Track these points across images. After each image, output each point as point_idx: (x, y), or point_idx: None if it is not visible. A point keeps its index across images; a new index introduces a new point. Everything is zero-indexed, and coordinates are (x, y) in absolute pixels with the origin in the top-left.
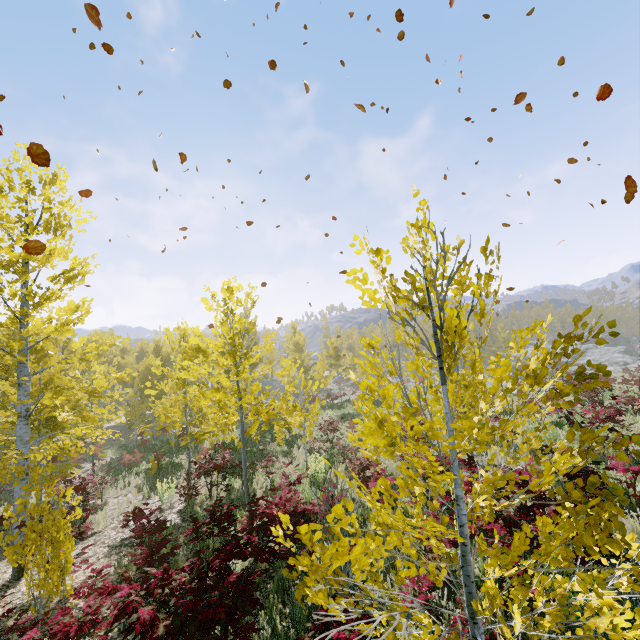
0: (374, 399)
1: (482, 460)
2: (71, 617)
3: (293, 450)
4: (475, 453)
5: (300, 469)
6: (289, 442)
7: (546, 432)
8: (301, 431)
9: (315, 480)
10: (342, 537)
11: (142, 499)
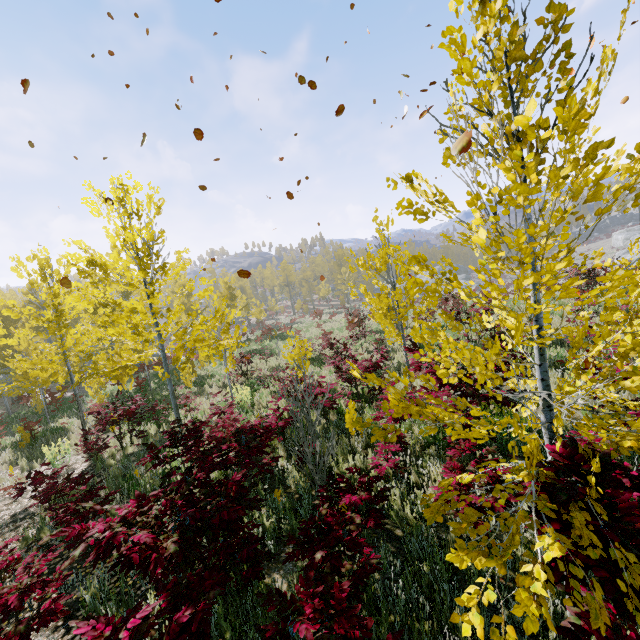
0: (276, 334)
1: (392, 362)
2: (1, 592)
3: (206, 389)
4: (383, 360)
5: (231, 396)
6: (198, 383)
7: (572, 252)
8: (207, 372)
9: (242, 408)
10: (401, 380)
11: (21, 473)
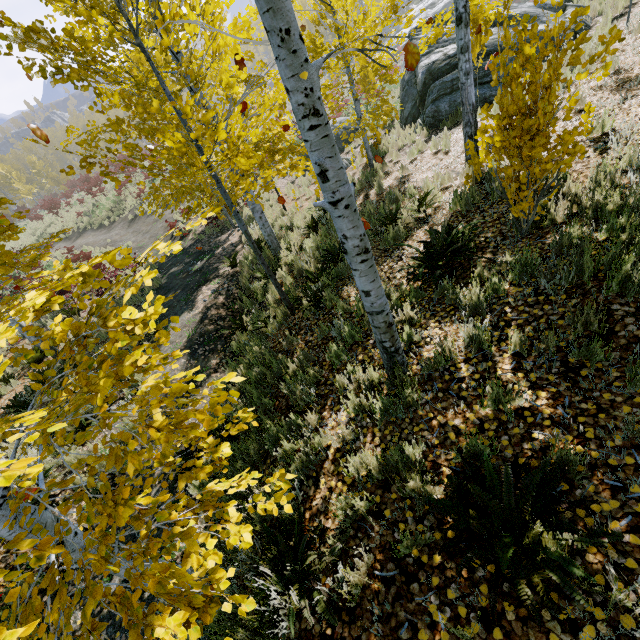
0: None
1: None
2: None
3: None
4: None
5: None
6: None
7: None
8: None
9: None
10: None
11: None
